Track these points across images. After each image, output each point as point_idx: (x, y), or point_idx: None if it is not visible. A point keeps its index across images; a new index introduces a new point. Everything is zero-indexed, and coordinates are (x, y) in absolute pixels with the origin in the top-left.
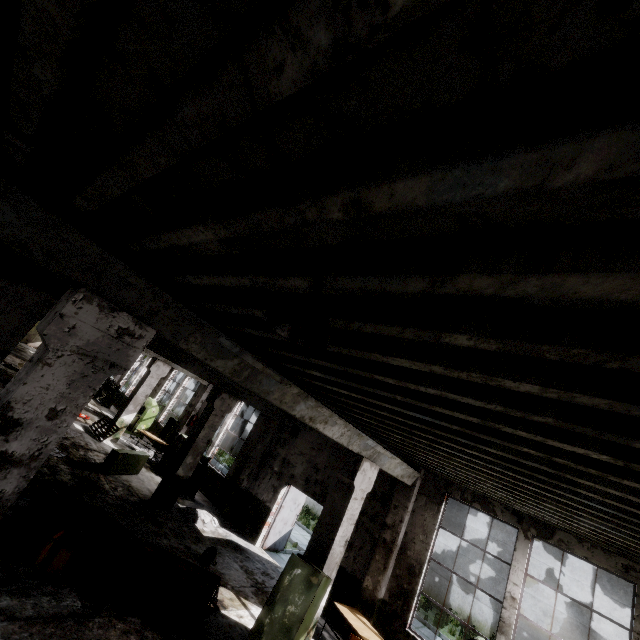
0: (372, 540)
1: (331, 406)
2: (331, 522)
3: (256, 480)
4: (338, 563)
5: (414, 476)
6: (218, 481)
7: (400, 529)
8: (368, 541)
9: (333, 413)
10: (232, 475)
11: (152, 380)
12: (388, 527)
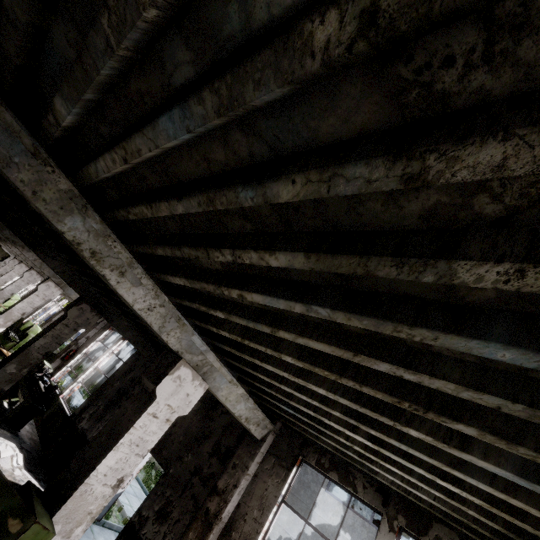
0: (195, 511)
1: (151, 274)
2: (105, 443)
3: (98, 421)
4: (94, 514)
5: (265, 426)
6: (60, 419)
7: (231, 497)
8: (189, 512)
9: (134, 260)
10: (77, 414)
11: (36, 298)
12: (217, 493)
